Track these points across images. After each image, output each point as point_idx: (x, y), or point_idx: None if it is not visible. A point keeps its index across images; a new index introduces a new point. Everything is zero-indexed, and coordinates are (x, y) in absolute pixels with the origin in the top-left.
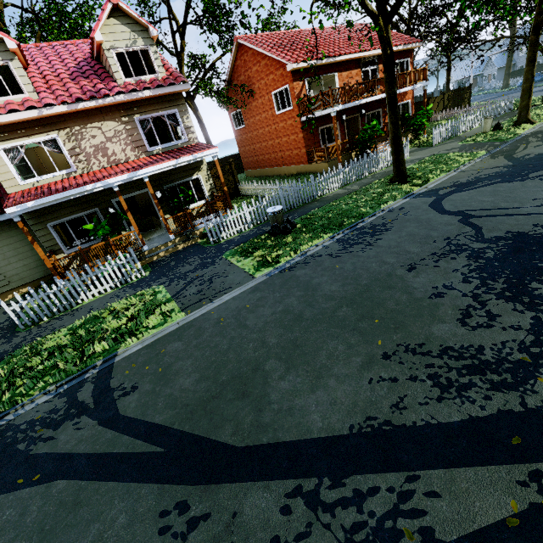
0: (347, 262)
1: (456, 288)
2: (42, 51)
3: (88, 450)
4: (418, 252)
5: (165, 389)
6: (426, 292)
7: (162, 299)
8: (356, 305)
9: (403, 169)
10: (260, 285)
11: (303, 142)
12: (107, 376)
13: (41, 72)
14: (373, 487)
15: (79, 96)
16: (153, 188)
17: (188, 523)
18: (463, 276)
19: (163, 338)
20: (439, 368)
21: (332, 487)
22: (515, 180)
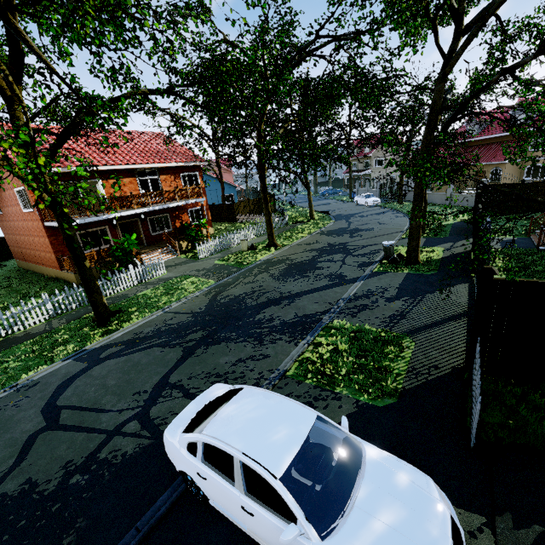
0: None
1: None
2: None
3: None
4: None
5: None
6: None
7: None
8: None
9: (101, 309)
10: None
11: (51, 247)
12: None
13: None
14: None
15: None
16: None
17: None
18: None
19: None
20: None
21: None
22: (171, 344)
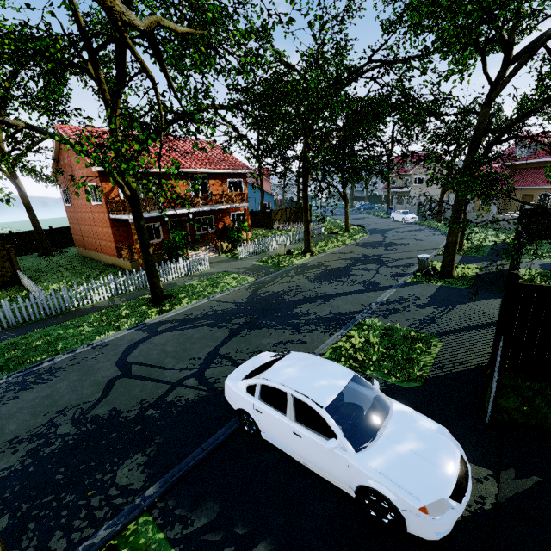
0: None
1: None
2: None
3: None
4: (7, 432)
5: None
6: None
7: None
8: None
9: (157, 292)
10: None
11: (113, 237)
12: None
13: None
14: None
15: None
16: None
17: None
18: None
19: None
20: None
21: None
22: (218, 325)
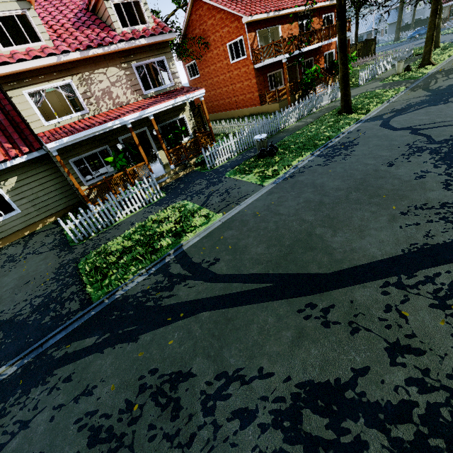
0: (336, 167)
1: (432, 172)
2: (38, 3)
3: (211, 295)
4: (390, 155)
5: (243, 256)
6: (410, 176)
7: (193, 208)
8: (362, 190)
9: (349, 102)
10: (272, 190)
11: (256, 86)
12: (186, 258)
13: (46, 22)
14: (436, 273)
15: (88, 43)
16: (149, 127)
17: (322, 311)
18: (433, 164)
19: (214, 230)
20: (445, 214)
21: (409, 278)
22: (439, 104)
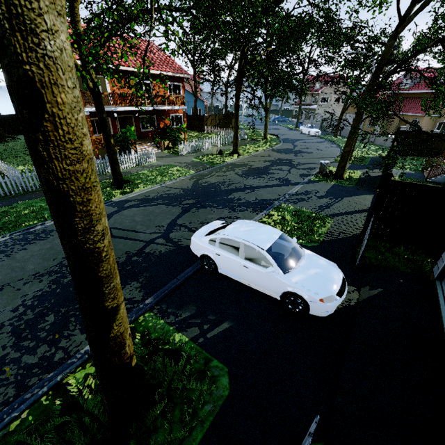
0: None
1: None
2: None
3: None
4: (29, 270)
5: None
6: None
7: None
8: None
9: (119, 177)
10: None
11: None
12: None
13: None
14: None
15: None
16: None
17: None
18: (21, 303)
19: None
20: None
21: None
22: (172, 204)
